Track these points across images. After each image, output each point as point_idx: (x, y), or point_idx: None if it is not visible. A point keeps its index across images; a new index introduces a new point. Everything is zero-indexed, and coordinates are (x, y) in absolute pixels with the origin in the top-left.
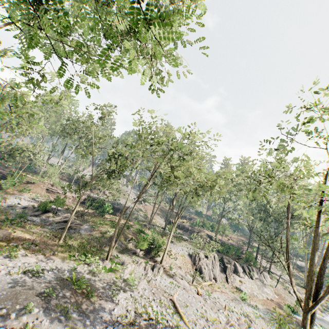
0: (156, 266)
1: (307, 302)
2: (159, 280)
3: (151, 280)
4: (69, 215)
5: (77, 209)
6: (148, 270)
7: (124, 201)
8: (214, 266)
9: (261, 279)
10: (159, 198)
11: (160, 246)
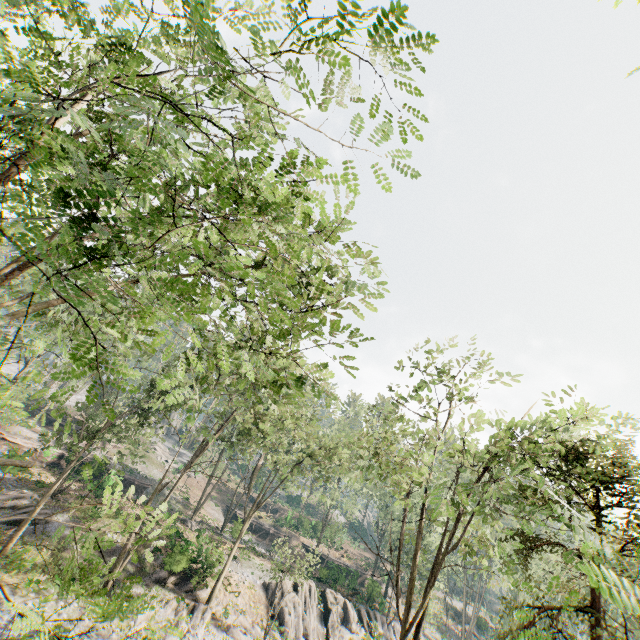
0: (199, 606)
1: (406, 625)
2: (201, 635)
3: (188, 634)
4: (26, 493)
5: (43, 479)
6: (183, 614)
7: (145, 466)
8: (308, 607)
9: (388, 636)
10: (220, 463)
11: (211, 565)
